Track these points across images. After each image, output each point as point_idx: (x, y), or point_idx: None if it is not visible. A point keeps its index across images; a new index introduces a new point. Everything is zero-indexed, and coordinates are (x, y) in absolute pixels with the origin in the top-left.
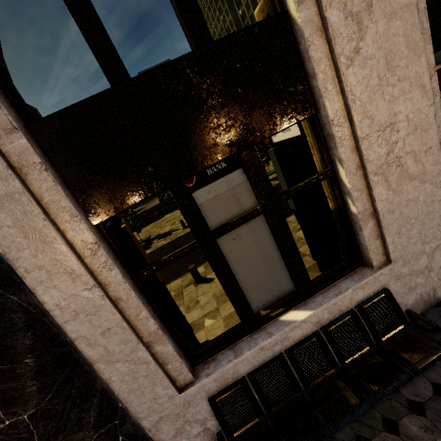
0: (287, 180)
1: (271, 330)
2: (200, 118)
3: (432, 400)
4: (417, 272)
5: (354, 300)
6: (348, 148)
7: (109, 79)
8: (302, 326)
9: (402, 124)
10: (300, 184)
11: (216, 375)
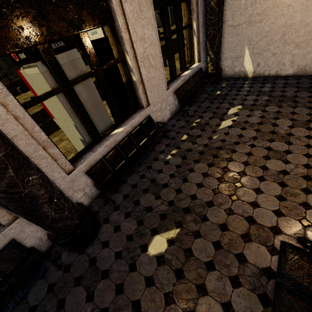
0: None
1: (108, 138)
2: (52, 2)
3: (166, 148)
4: (158, 110)
5: (139, 122)
6: (129, 46)
7: None
8: (121, 134)
9: (147, 40)
10: (111, 61)
11: (86, 162)
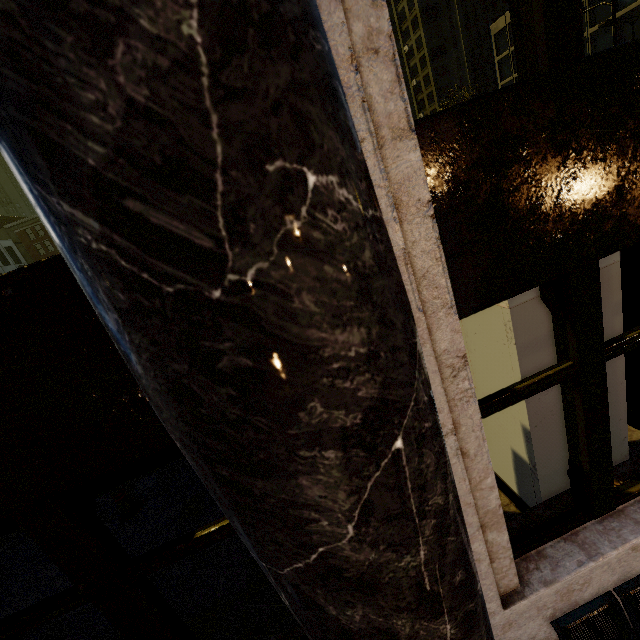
0: None
1: None
2: None
3: None
4: None
5: None
6: None
7: (551, 54)
8: None
9: None
10: None
11: (561, 584)
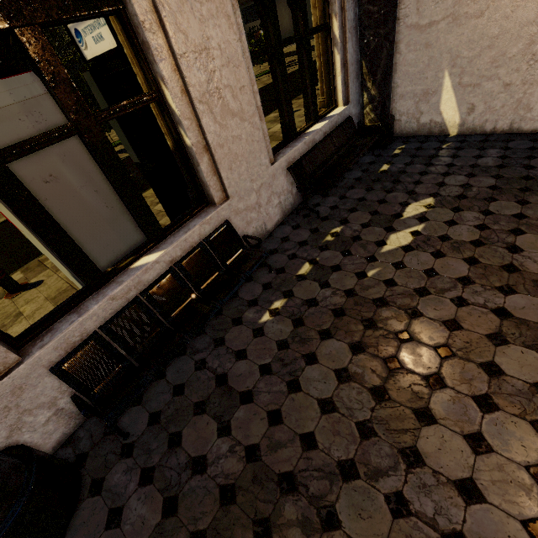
0: (120, 120)
1: (121, 279)
2: None
3: (262, 294)
4: (250, 208)
5: (203, 236)
6: (168, 65)
7: None
8: (156, 267)
9: (216, 52)
10: (123, 102)
11: (56, 342)
